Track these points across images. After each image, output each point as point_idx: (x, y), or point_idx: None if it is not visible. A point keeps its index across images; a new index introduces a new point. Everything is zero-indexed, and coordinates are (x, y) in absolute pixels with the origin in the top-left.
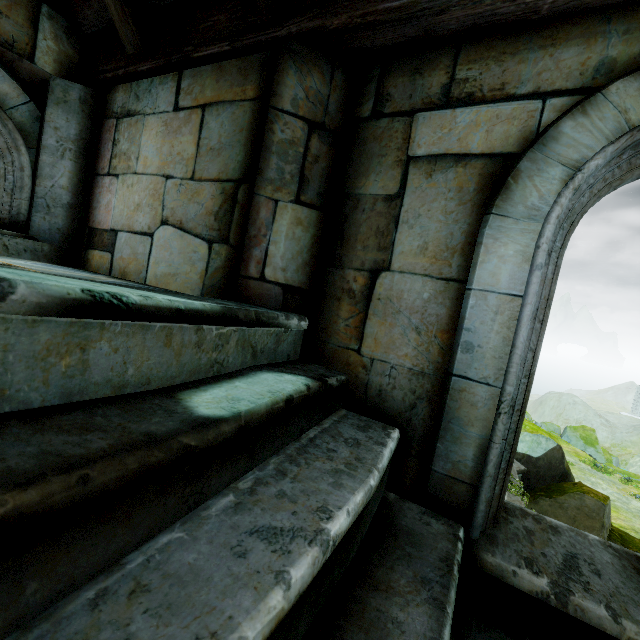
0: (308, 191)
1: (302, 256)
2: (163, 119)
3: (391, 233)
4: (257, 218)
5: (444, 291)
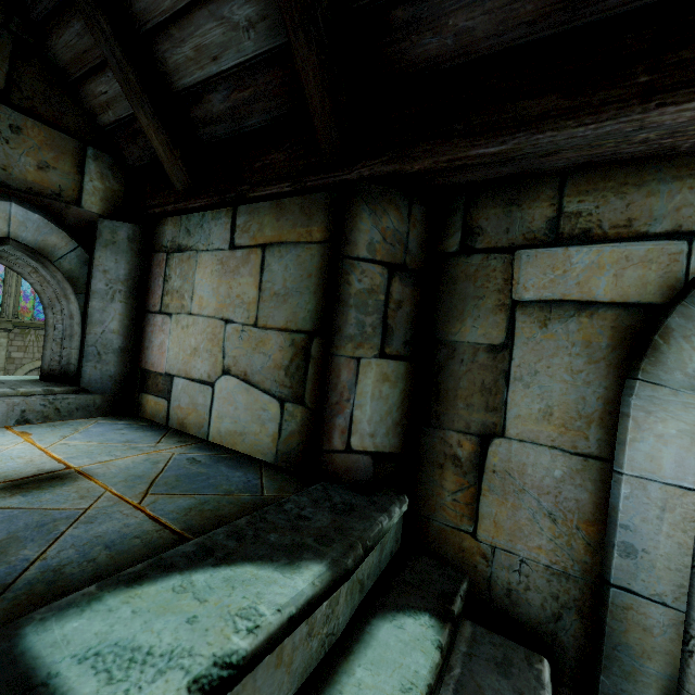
0: (393, 341)
1: (392, 416)
2: (218, 257)
3: (501, 391)
4: (338, 382)
5: (582, 470)
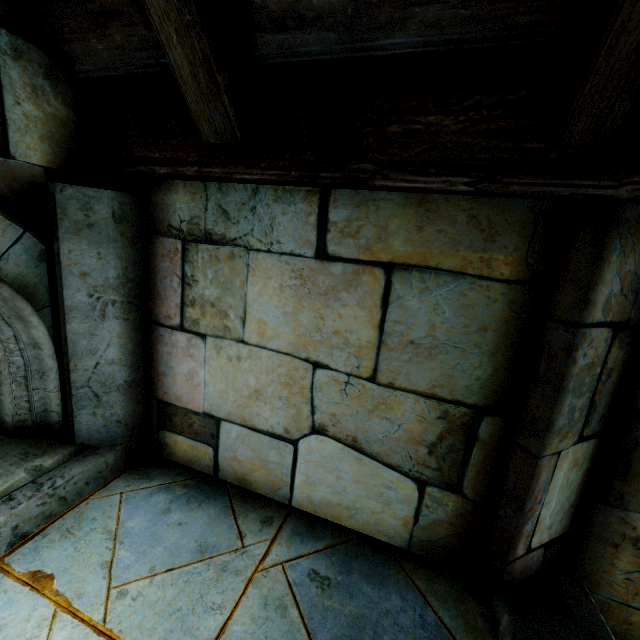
0: (592, 420)
1: (569, 500)
2: (293, 266)
3: None
4: (536, 486)
5: None
